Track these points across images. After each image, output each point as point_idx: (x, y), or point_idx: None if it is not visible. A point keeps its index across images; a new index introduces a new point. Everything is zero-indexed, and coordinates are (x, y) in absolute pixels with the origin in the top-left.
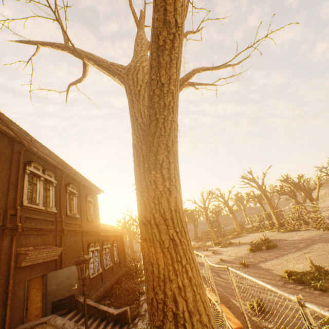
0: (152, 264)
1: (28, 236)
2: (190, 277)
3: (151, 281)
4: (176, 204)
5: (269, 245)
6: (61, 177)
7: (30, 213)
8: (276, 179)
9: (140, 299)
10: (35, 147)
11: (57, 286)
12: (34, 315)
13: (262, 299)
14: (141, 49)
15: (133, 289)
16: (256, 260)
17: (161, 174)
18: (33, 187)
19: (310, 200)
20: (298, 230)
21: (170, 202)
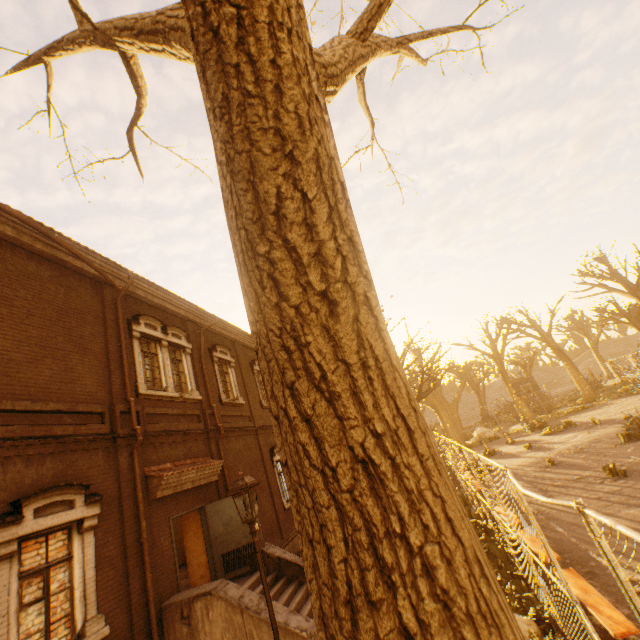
0: (311, 544)
1: (159, 446)
2: (447, 593)
3: (316, 596)
4: (361, 343)
5: None
6: (198, 335)
7: (155, 405)
8: None
9: None
10: (140, 290)
11: (226, 527)
12: (198, 576)
13: None
14: None
15: None
16: None
17: (286, 246)
18: (151, 361)
19: None
20: None
21: (339, 340)
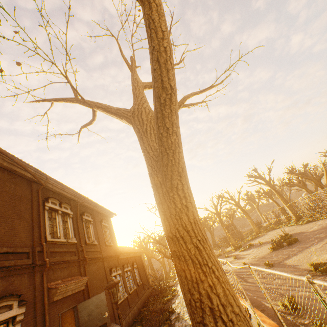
0: (184, 271)
1: (55, 270)
2: (218, 276)
3: (186, 285)
4: (193, 217)
5: (289, 240)
6: (76, 207)
7: (54, 247)
8: (282, 172)
9: (171, 318)
10: (50, 184)
11: (89, 317)
12: None
13: (293, 296)
14: (139, 92)
15: (162, 309)
16: (280, 258)
17: (178, 194)
18: (53, 222)
19: (320, 187)
20: (316, 219)
21: (189, 216)
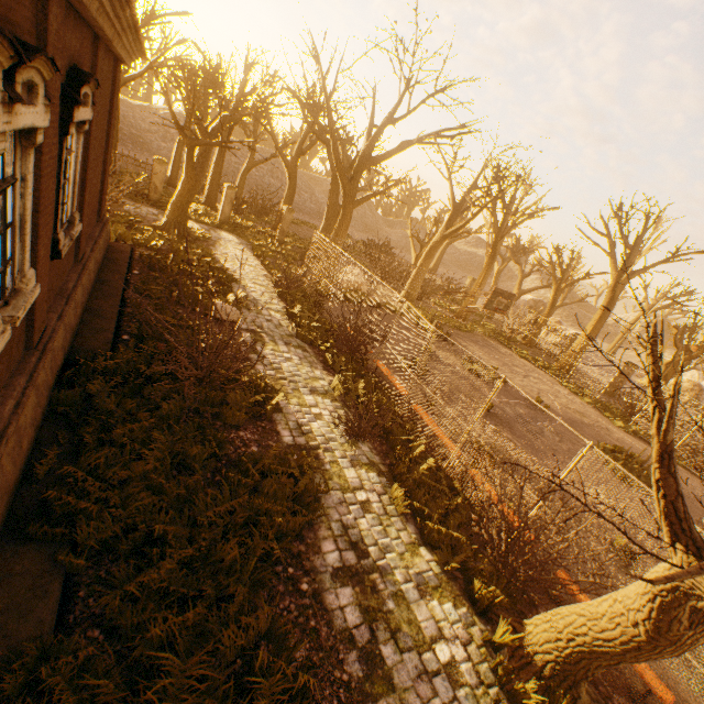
0: None
1: None
2: None
3: None
4: None
5: None
6: None
7: None
8: None
9: None
10: None
11: None
12: None
13: None
14: None
15: None
16: None
17: None
18: None
19: None
20: None
21: None
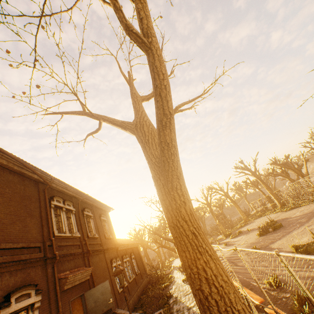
0: (184, 252)
1: (63, 262)
2: (210, 254)
3: (187, 262)
4: (190, 210)
5: (274, 226)
6: (77, 204)
7: (61, 241)
8: (266, 164)
9: (169, 302)
10: (54, 184)
11: (95, 303)
12: None
13: (276, 275)
14: (139, 106)
15: (160, 295)
16: (266, 243)
17: (177, 193)
18: (58, 218)
19: (301, 176)
20: (299, 206)
21: (186, 210)
